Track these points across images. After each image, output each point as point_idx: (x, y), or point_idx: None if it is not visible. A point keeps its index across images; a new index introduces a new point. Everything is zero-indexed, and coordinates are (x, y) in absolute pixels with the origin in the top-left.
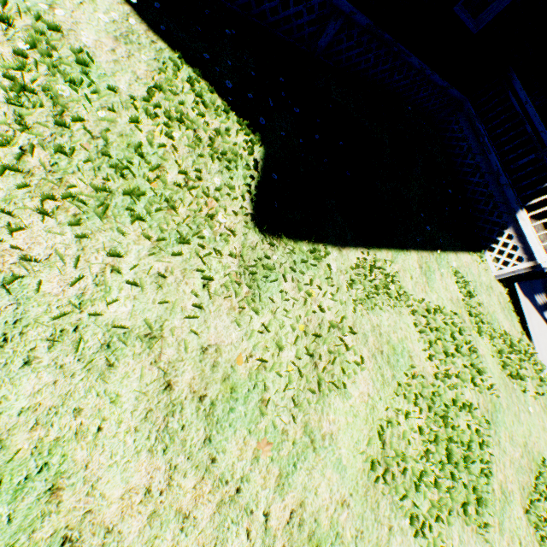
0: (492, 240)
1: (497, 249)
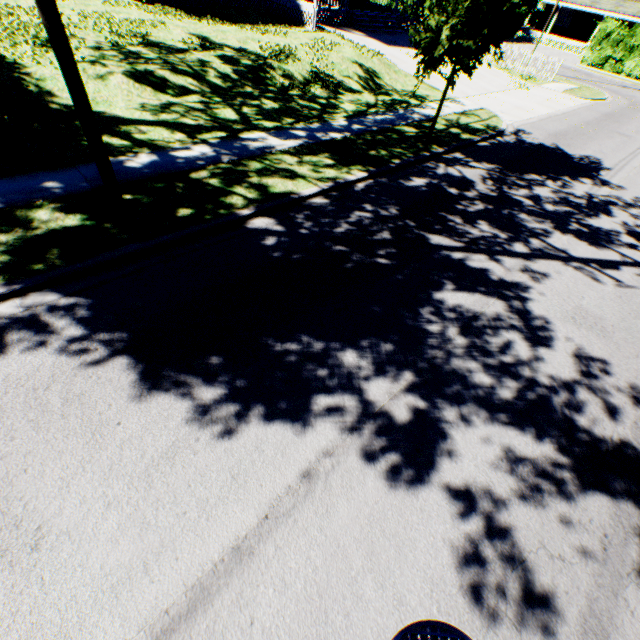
0: (304, 22)
1: (307, 22)
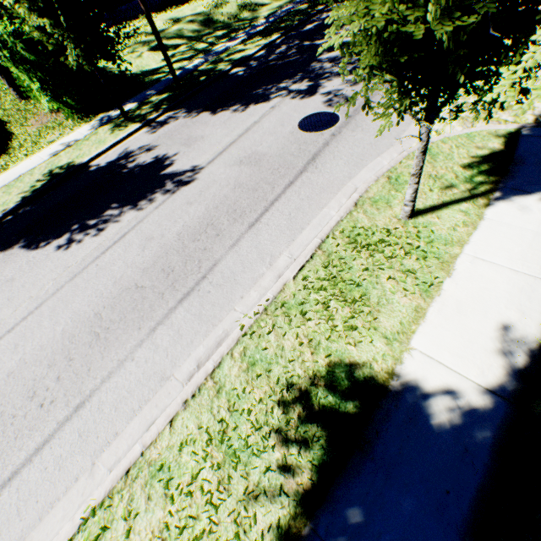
0: None
1: None
